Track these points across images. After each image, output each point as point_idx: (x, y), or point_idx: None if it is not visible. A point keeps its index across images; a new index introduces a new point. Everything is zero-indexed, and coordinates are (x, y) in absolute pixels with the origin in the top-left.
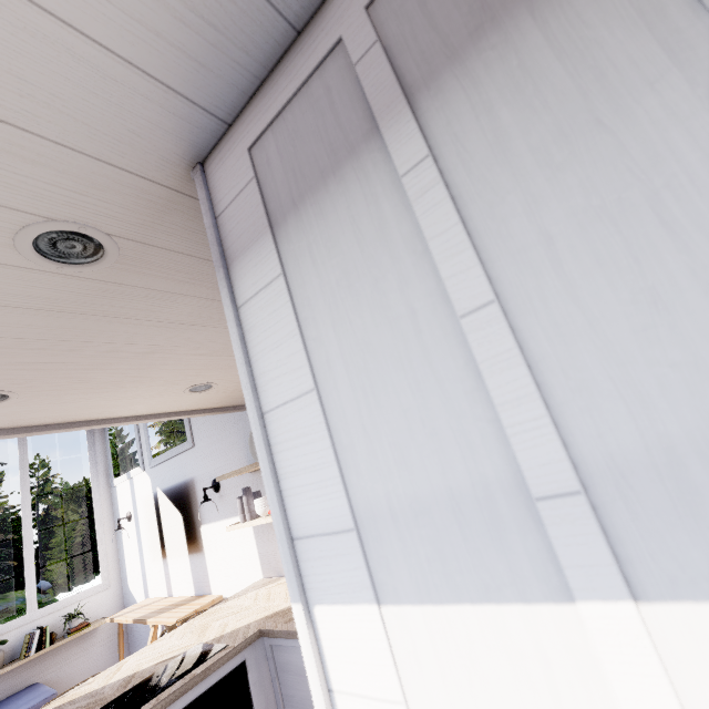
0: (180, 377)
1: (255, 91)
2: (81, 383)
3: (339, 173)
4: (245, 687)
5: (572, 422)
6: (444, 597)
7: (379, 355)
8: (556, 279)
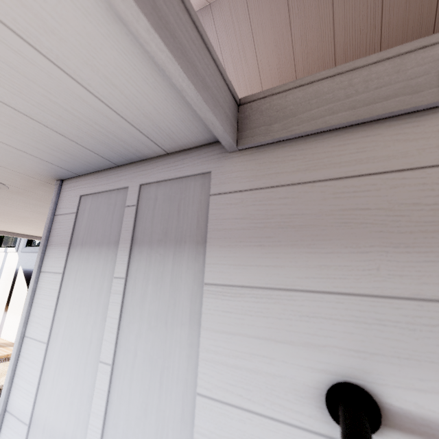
0: None
1: (94, 171)
2: None
3: (101, 248)
4: None
5: (107, 437)
6: None
7: (73, 349)
8: (130, 373)
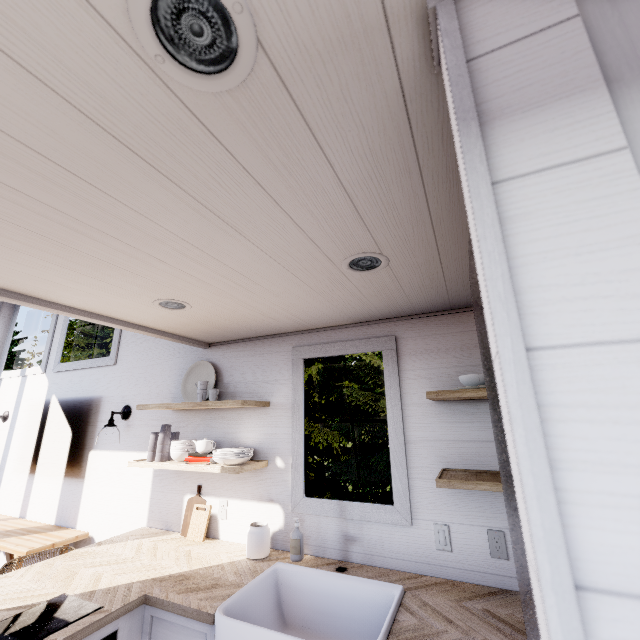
0: (163, 283)
1: None
2: (54, 245)
3: None
4: None
5: None
6: None
7: None
8: None
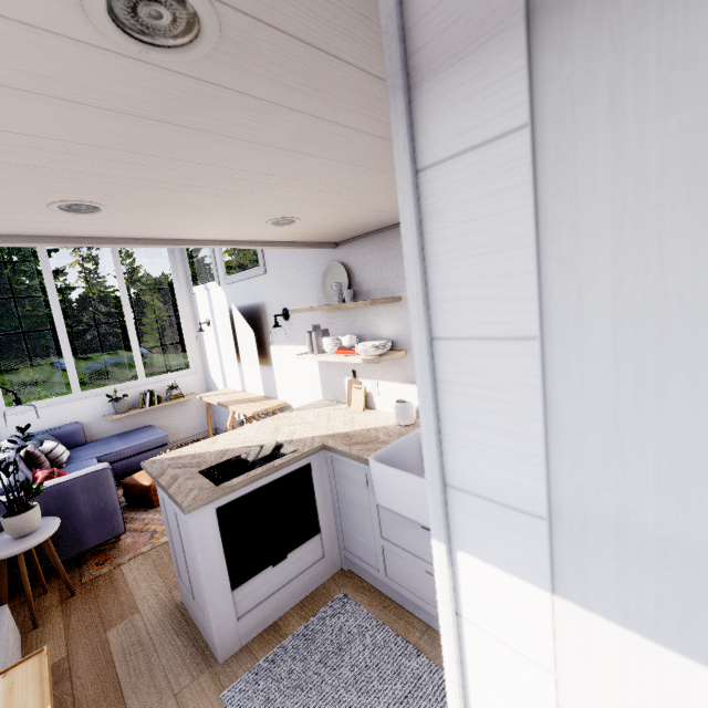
0: (264, 208)
1: None
2: (167, 204)
3: None
4: (309, 478)
5: None
6: (666, 641)
7: (707, 330)
8: None
